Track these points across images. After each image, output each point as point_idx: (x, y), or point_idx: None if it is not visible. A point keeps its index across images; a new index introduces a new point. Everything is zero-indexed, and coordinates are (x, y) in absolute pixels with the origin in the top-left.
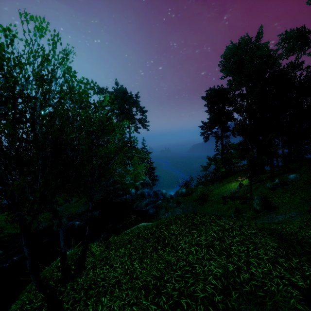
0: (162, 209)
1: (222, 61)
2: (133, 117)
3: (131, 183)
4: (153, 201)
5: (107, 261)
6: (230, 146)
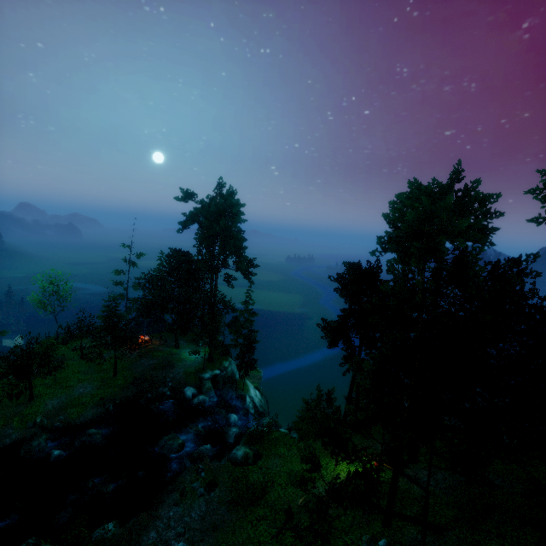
0: (175, 490)
1: (387, 214)
2: (225, 260)
3: (196, 373)
4: (207, 432)
5: None
6: None
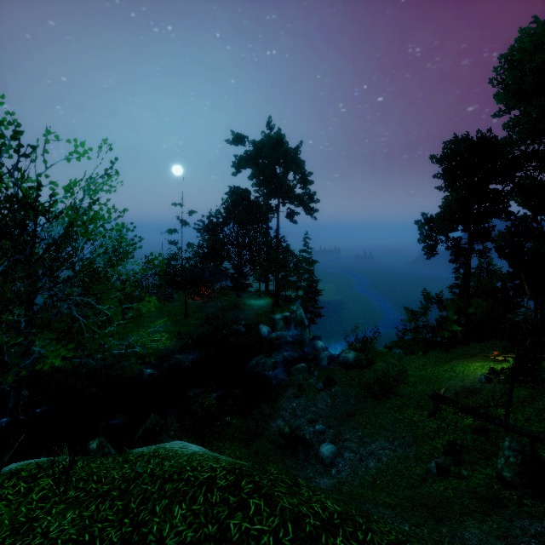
0: (291, 386)
1: (500, 70)
2: (288, 191)
3: (266, 314)
4: (294, 360)
5: (19, 538)
6: (489, 275)
